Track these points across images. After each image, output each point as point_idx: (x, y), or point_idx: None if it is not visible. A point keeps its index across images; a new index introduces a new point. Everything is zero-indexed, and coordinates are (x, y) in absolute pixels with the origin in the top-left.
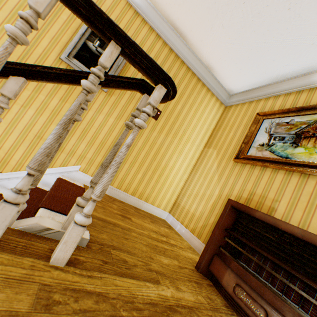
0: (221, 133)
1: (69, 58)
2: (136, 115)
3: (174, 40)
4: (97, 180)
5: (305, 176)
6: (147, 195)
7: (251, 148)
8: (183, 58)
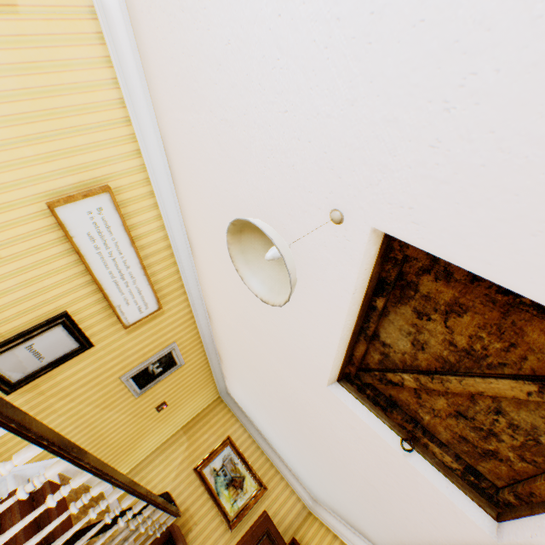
0: (201, 426)
1: (128, 380)
2: None
3: (214, 358)
4: None
5: (218, 514)
6: None
7: (209, 466)
8: (212, 368)
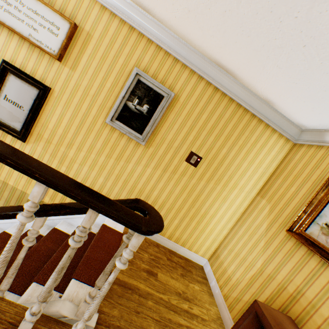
0: (280, 183)
1: (112, 121)
2: (132, 233)
3: (219, 78)
4: (99, 283)
5: None
6: (184, 240)
7: (314, 225)
8: (231, 95)
